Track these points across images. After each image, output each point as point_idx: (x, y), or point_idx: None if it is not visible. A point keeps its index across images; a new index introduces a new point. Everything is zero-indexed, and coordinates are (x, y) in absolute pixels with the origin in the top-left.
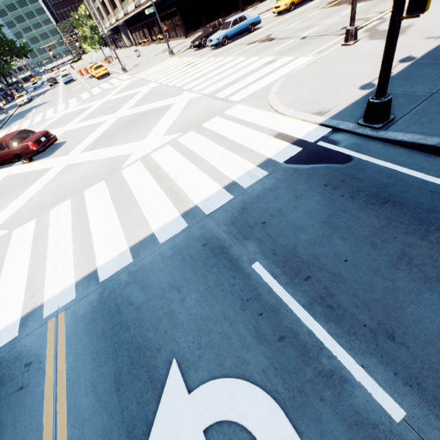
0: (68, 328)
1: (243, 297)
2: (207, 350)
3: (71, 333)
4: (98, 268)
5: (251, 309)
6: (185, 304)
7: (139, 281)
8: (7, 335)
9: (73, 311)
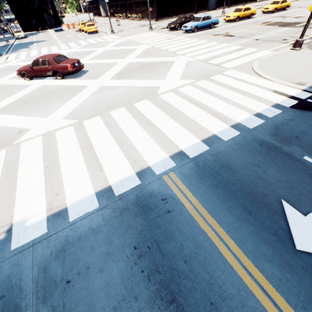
0: (183, 181)
1: (307, 172)
2: (301, 197)
3: (187, 184)
4: (183, 150)
5: None
6: (269, 174)
7: (223, 159)
8: (131, 182)
9: (180, 172)
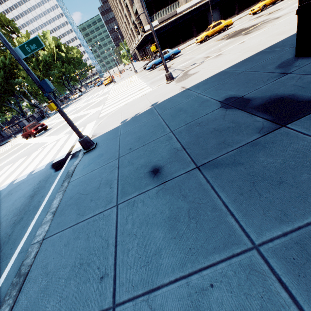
0: None
1: None
2: None
3: None
4: None
5: None
6: None
7: None
8: None
9: None
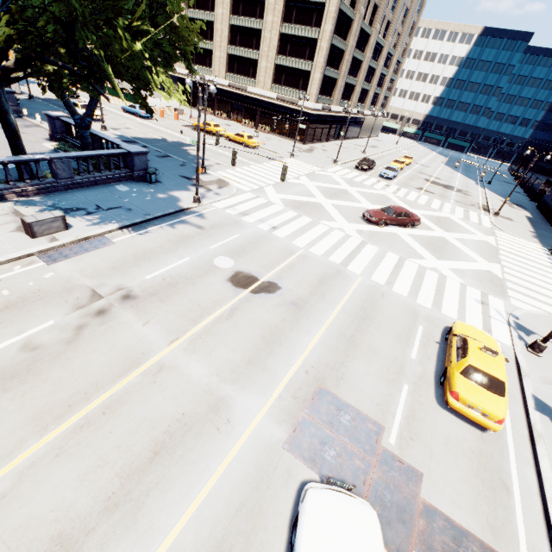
0: None
1: None
2: None
3: None
4: None
5: None
6: None
7: None
8: None
9: None
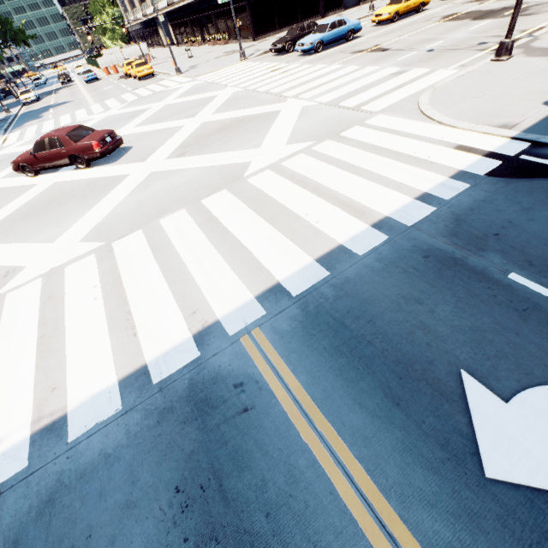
0: (277, 345)
1: (515, 307)
2: (500, 361)
3: (284, 350)
4: (281, 282)
5: (534, 318)
6: (439, 316)
7: (353, 294)
8: (183, 355)
9: (273, 327)
